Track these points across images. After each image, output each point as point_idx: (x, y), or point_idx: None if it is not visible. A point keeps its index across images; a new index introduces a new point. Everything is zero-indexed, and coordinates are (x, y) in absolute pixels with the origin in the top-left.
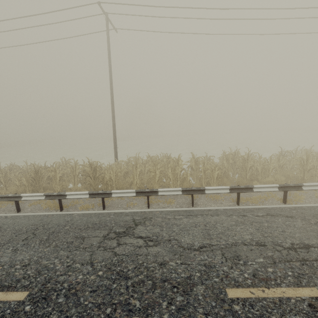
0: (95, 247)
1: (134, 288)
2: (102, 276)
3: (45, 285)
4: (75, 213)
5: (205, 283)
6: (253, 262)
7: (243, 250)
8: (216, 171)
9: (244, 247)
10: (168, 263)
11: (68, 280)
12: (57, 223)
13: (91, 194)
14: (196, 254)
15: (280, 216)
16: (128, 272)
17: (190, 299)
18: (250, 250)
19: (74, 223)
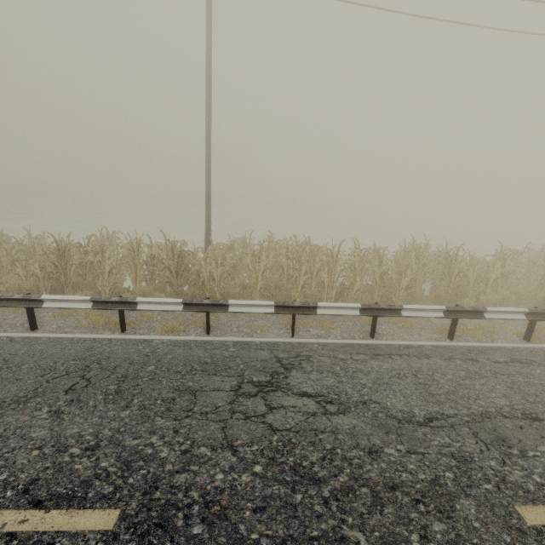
0: (225, 412)
1: (341, 503)
2: (264, 476)
3: (150, 495)
4: (156, 339)
5: (471, 494)
6: (536, 452)
7: (506, 427)
8: (407, 277)
9: (505, 422)
10: (383, 449)
11: (196, 484)
12: (127, 359)
13: (187, 304)
14: (426, 433)
15: (537, 365)
16: (313, 468)
17: (459, 529)
18: (518, 427)
19: (161, 360)
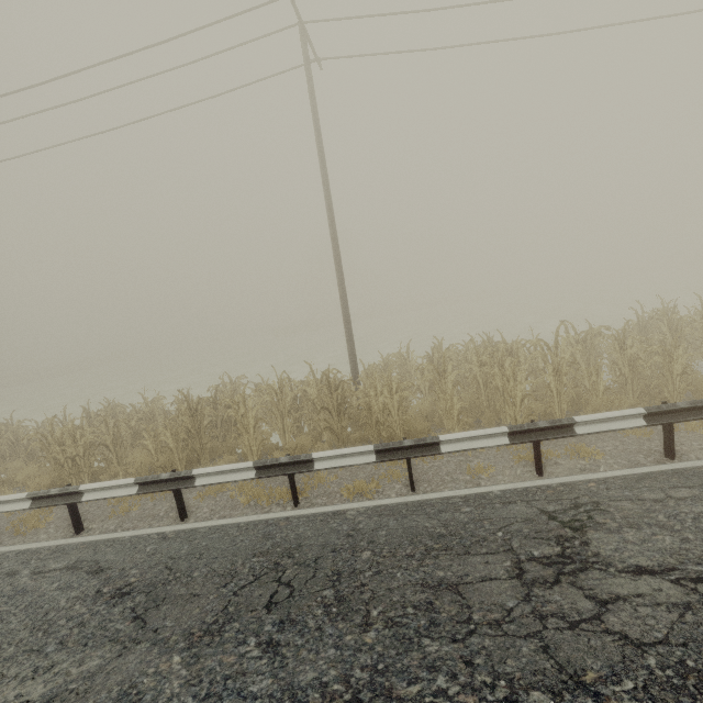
0: (527, 617)
1: None
2: None
3: None
4: (347, 509)
5: None
6: None
7: None
8: (680, 357)
9: None
10: None
11: None
12: (326, 544)
13: (380, 452)
14: None
15: None
16: None
17: None
18: None
19: (375, 540)
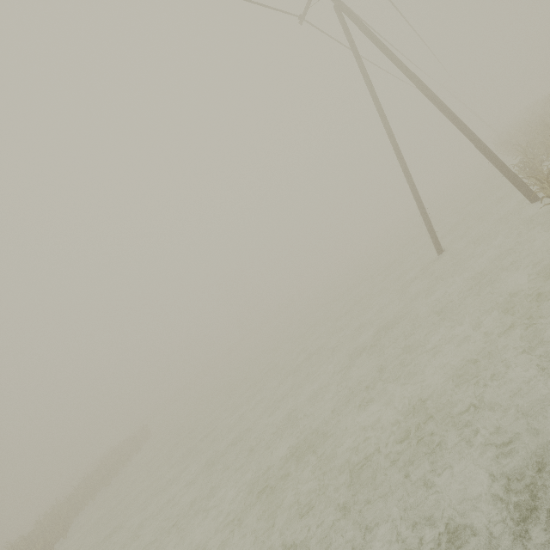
0: None
1: None
2: None
3: None
4: None
5: None
6: None
7: None
8: None
9: None
10: None
11: None
12: None
13: None
14: None
15: None
16: None
17: None
18: None
19: None
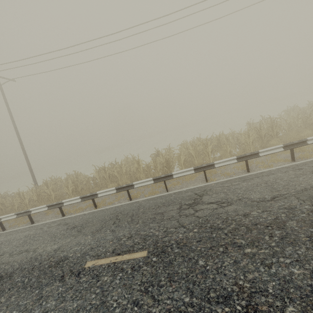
0: None
1: None
2: None
3: None
4: None
5: None
6: None
7: None
8: (70, 188)
9: None
10: None
11: None
12: None
13: None
14: None
15: (61, 225)
16: None
17: None
18: None
19: None
